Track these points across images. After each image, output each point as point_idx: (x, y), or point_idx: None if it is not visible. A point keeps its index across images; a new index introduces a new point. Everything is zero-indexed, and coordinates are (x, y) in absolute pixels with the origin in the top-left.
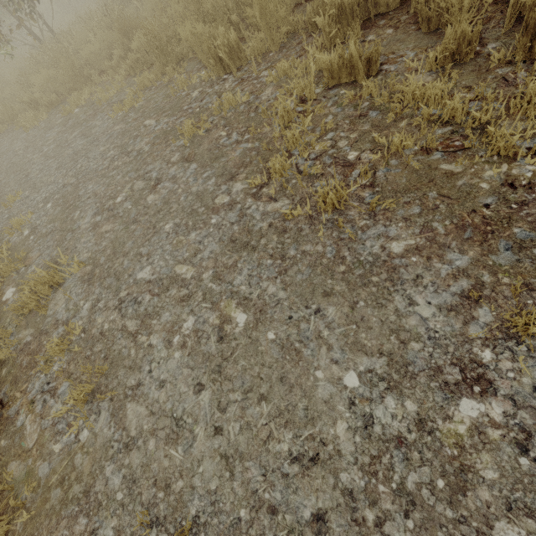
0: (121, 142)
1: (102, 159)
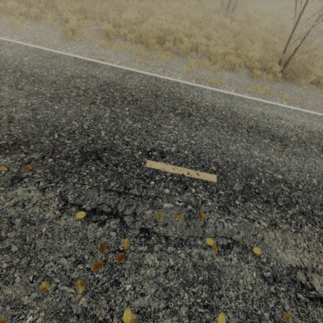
0: None
1: None
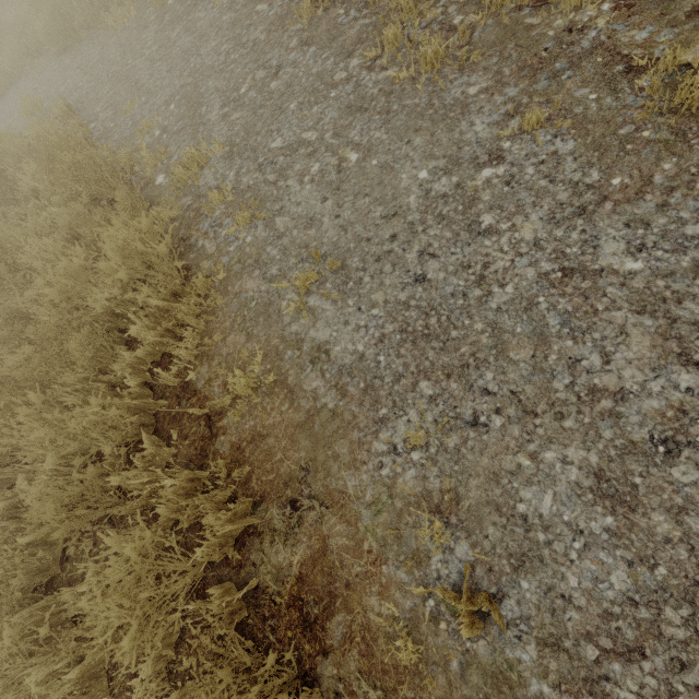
0: (234, 34)
1: (217, 55)
